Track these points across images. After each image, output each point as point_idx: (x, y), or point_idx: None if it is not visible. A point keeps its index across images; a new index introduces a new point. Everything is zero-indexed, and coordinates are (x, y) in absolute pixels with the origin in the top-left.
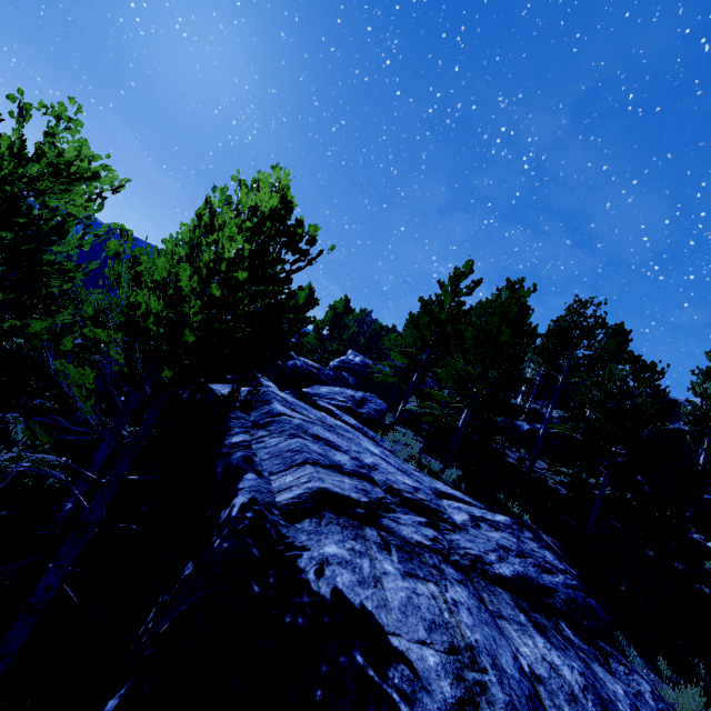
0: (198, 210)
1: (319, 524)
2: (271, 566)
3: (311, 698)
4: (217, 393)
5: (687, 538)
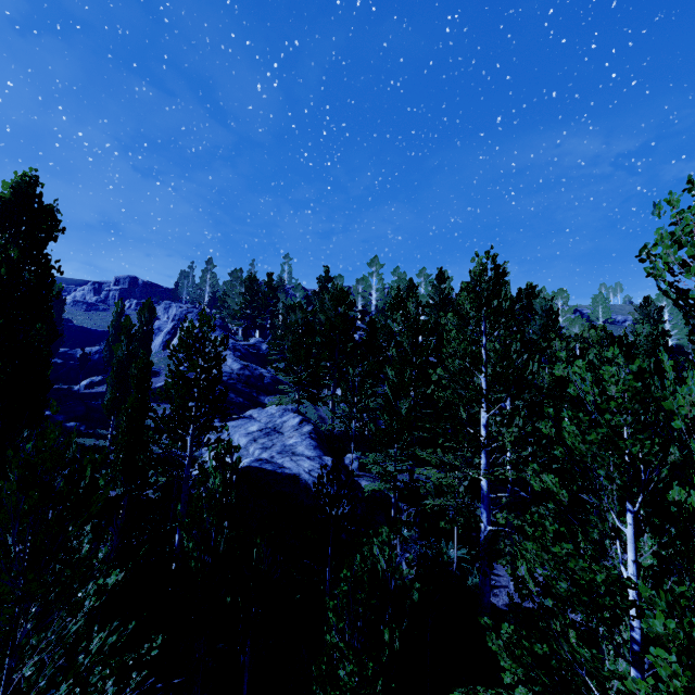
0: None
1: None
2: None
3: None
4: None
5: None
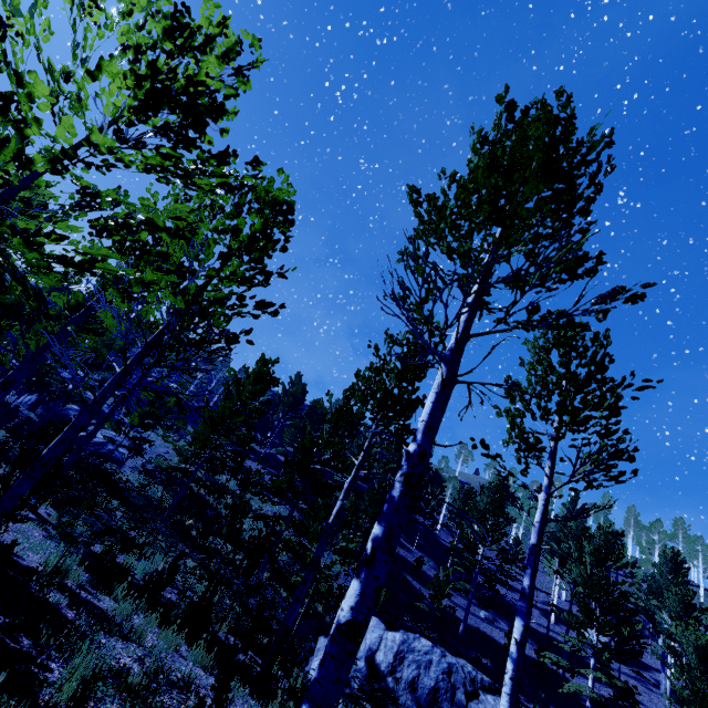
0: None
1: None
2: None
3: None
4: None
5: None
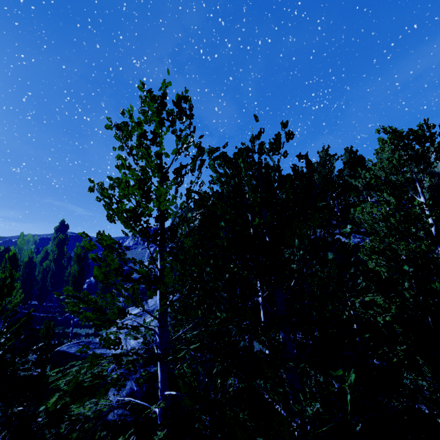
0: None
1: None
2: None
3: None
4: None
5: None
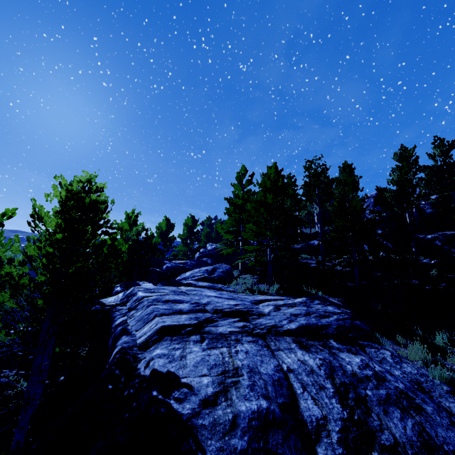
0: (32, 213)
1: (158, 344)
2: (124, 374)
3: (123, 418)
4: (105, 302)
5: (419, 264)
